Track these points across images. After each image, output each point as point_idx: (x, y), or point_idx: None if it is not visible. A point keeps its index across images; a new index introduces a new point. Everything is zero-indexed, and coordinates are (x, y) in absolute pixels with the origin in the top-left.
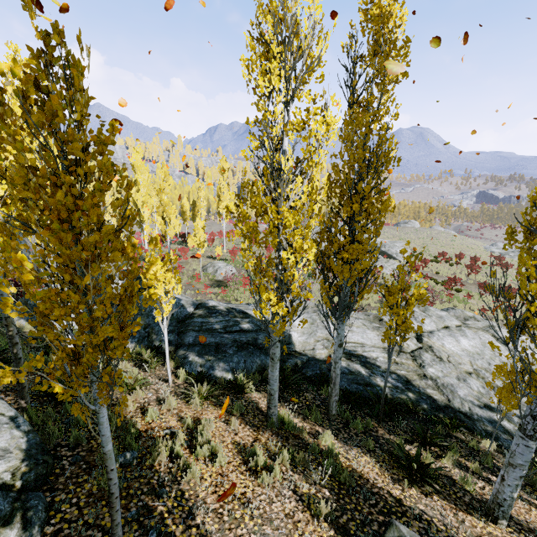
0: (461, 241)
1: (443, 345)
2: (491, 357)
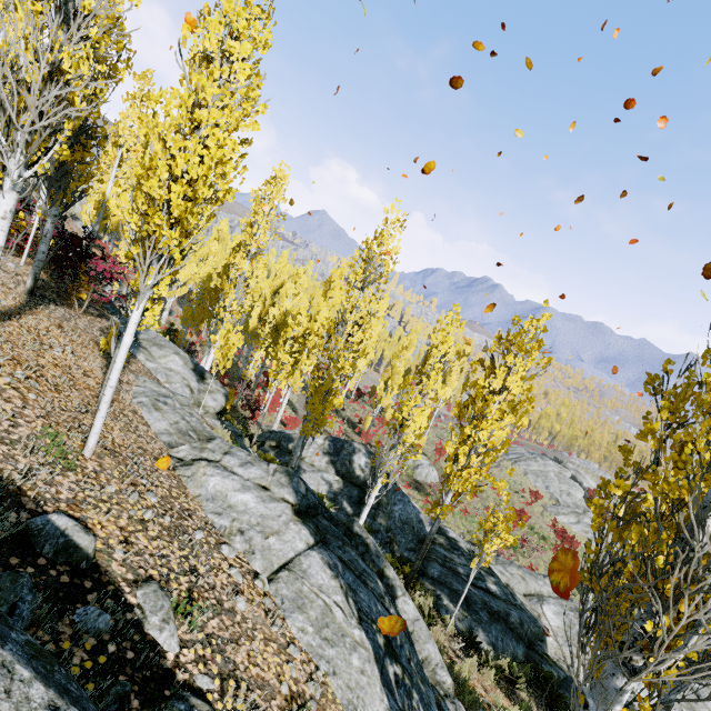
0: None
1: None
2: None
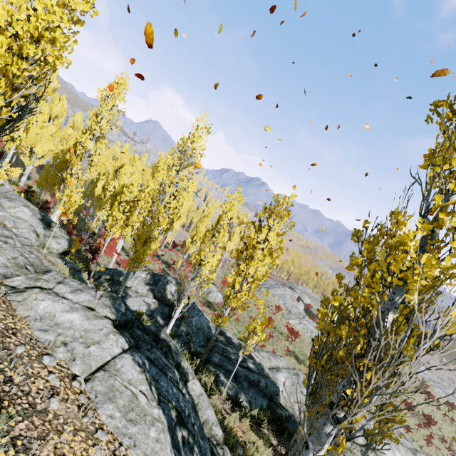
0: None
1: (383, 451)
2: None
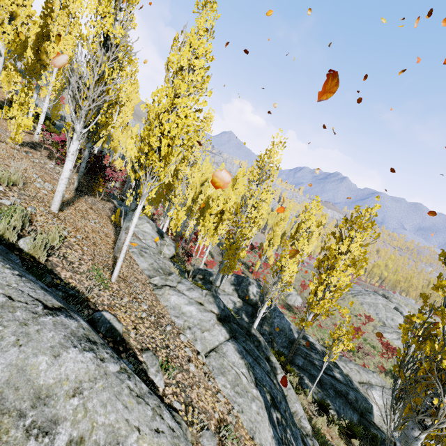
0: None
1: None
2: None
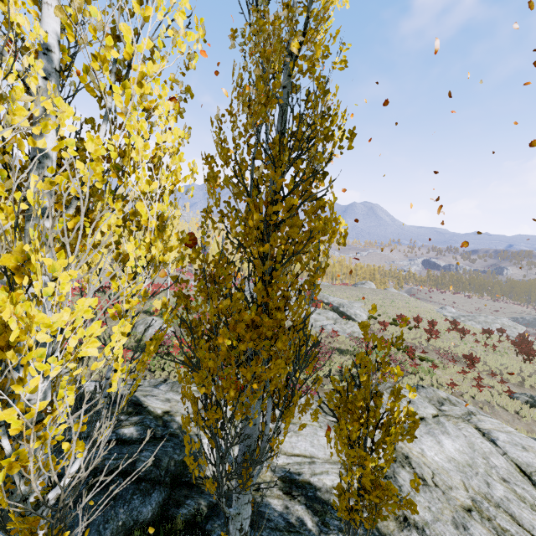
0: (415, 303)
1: (423, 452)
2: (486, 471)
